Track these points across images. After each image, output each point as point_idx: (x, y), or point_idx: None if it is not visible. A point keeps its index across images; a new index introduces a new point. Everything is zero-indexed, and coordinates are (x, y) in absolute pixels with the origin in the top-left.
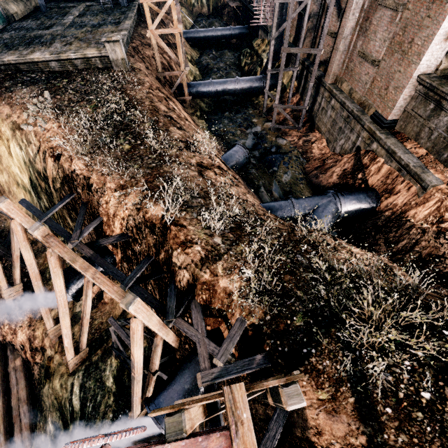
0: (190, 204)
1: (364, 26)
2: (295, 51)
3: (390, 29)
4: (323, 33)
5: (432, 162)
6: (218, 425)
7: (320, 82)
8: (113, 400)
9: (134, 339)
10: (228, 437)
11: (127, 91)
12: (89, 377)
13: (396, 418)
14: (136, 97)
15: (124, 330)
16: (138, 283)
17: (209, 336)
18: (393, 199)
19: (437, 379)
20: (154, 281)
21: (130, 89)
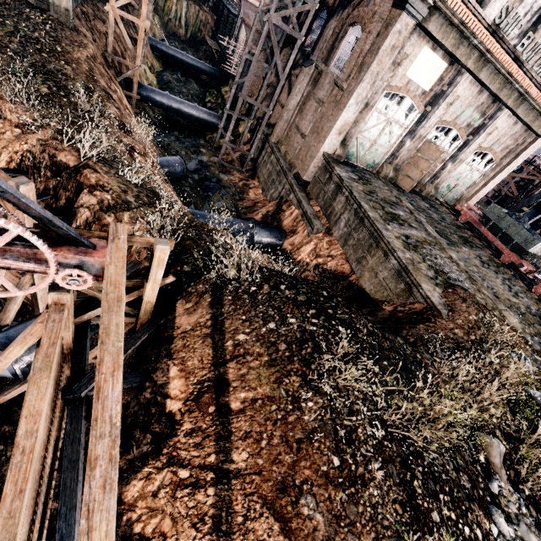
0: (110, 163)
1: (302, 108)
2: (250, 101)
3: (314, 115)
4: (274, 98)
5: (322, 215)
6: (85, 329)
7: (267, 139)
8: None
9: None
10: (105, 243)
11: (62, 42)
12: None
13: (233, 299)
14: (72, 53)
15: None
16: None
17: None
18: (294, 237)
19: (263, 281)
20: None
21: (67, 42)
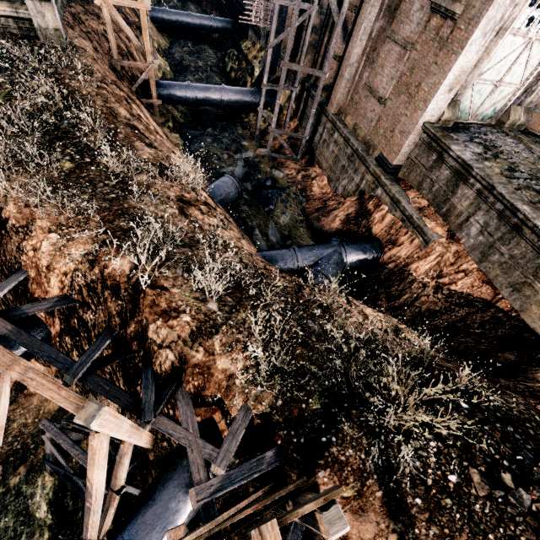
0: (171, 256)
1: (371, 56)
2: (297, 68)
3: (398, 66)
4: (329, 54)
5: (433, 214)
6: None
7: (322, 110)
8: (49, 536)
9: (94, 461)
10: None
11: (65, 79)
12: (6, 511)
13: (426, 509)
14: (80, 91)
15: (67, 433)
16: (93, 369)
17: (199, 430)
18: (396, 250)
19: (461, 459)
20: (116, 362)
21: (70, 77)
